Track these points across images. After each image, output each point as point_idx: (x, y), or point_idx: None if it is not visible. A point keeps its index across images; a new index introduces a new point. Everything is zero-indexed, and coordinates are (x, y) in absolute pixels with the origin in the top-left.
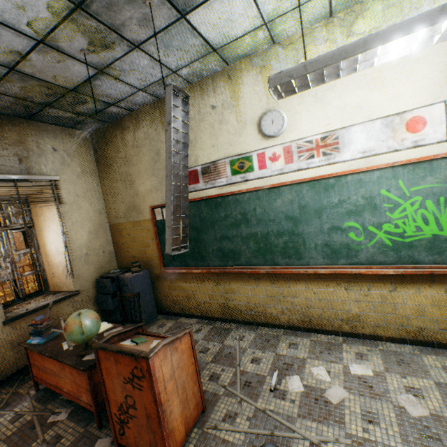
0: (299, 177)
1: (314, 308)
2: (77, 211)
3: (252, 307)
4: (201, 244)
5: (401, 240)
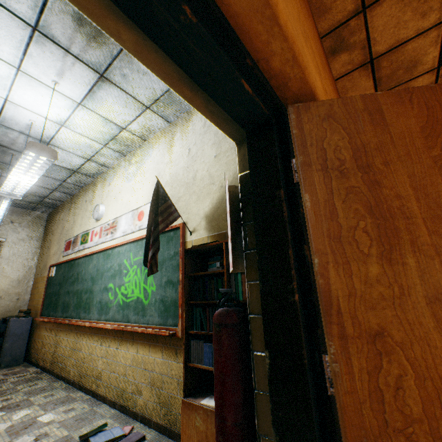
0: (102, 247)
1: (86, 363)
2: (9, 264)
3: (63, 359)
4: (59, 297)
5: (126, 300)
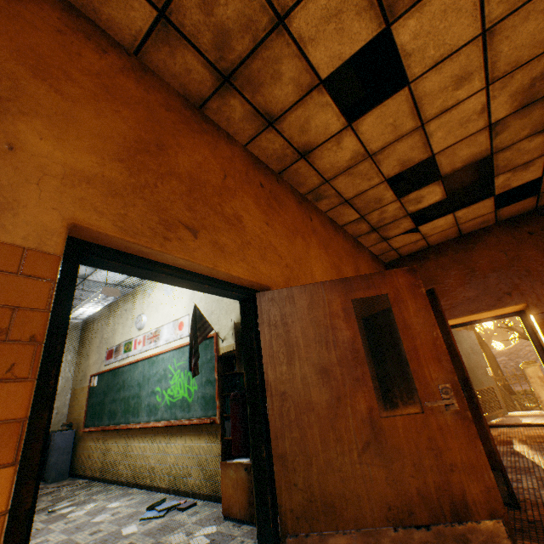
0: (146, 355)
1: (139, 462)
2: None
3: (114, 464)
4: (104, 406)
5: (173, 400)
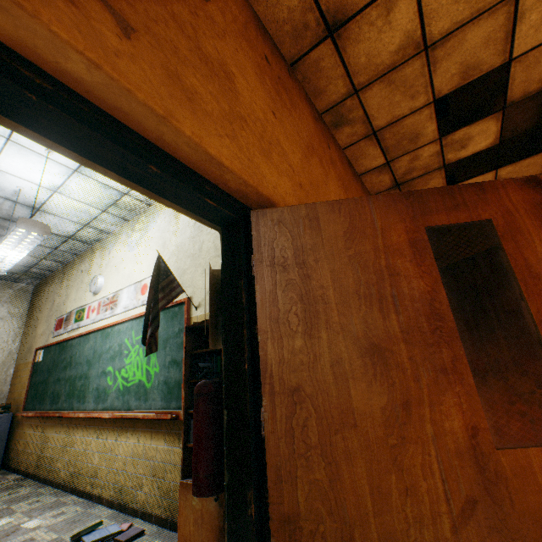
0: (100, 325)
1: (80, 461)
2: None
3: (52, 460)
4: (47, 386)
5: (127, 385)
